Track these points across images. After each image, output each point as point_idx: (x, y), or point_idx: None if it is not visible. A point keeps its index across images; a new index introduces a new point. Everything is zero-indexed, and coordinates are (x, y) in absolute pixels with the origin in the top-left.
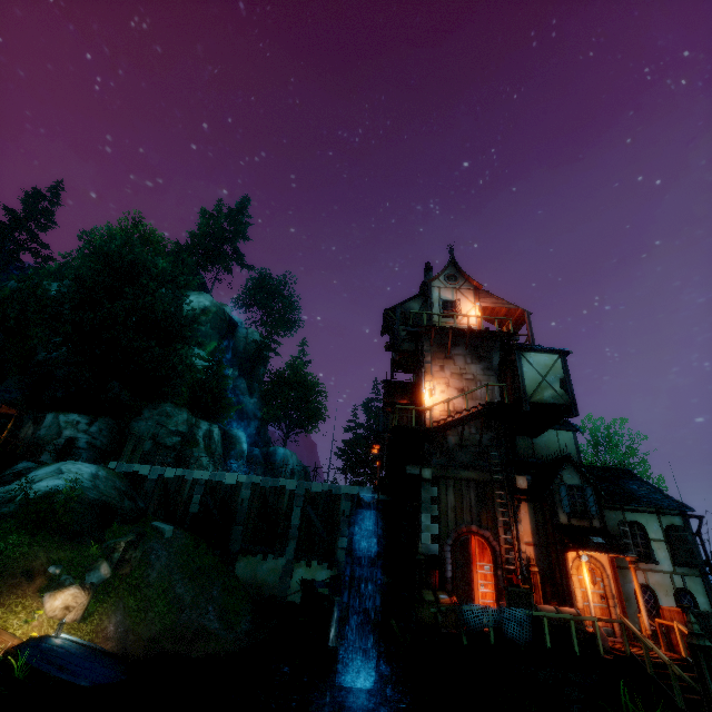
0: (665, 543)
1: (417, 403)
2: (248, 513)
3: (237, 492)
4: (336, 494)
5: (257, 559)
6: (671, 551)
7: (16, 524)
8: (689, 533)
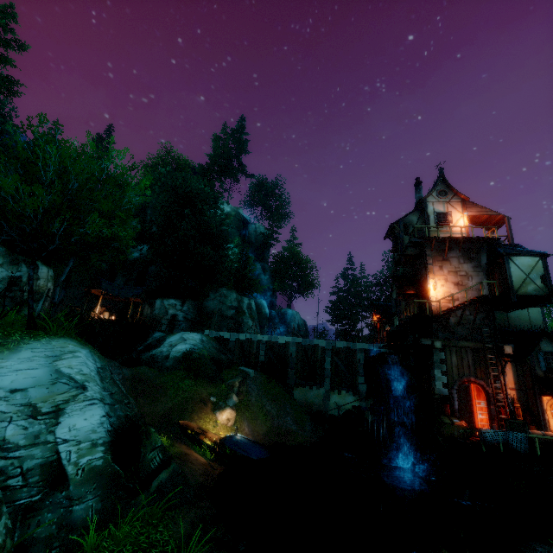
0: None
1: (422, 293)
2: (296, 361)
3: (287, 348)
4: (353, 349)
5: (306, 389)
6: None
7: (187, 375)
8: None
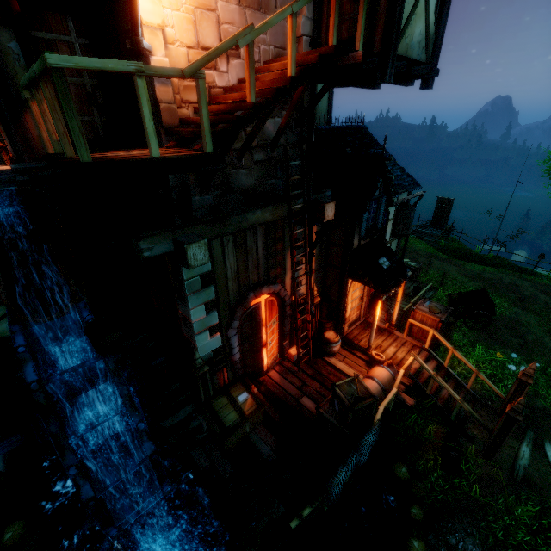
0: (393, 220)
1: None
2: None
3: None
4: None
5: None
6: (395, 227)
7: None
8: (414, 211)
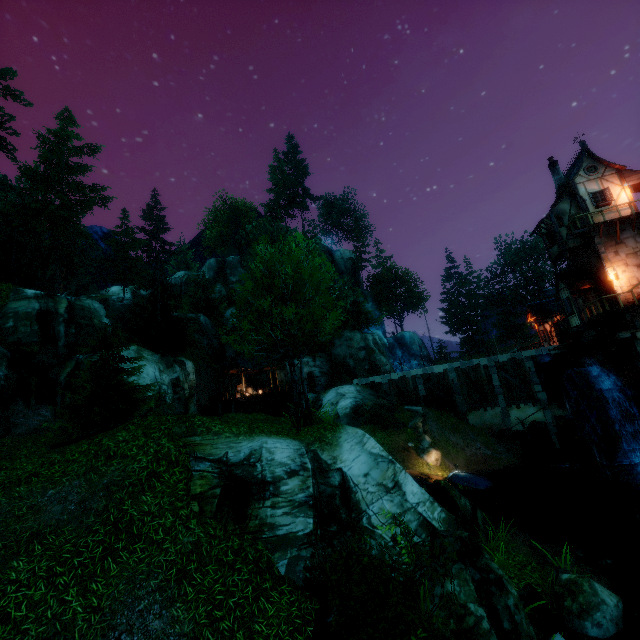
0: None
1: (600, 285)
2: (460, 387)
3: (446, 376)
4: (518, 359)
5: (480, 411)
6: None
7: (378, 428)
8: None
